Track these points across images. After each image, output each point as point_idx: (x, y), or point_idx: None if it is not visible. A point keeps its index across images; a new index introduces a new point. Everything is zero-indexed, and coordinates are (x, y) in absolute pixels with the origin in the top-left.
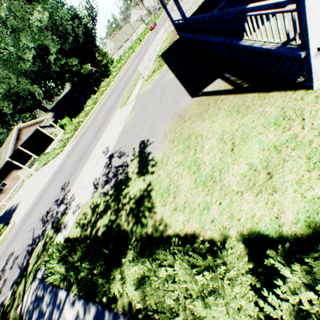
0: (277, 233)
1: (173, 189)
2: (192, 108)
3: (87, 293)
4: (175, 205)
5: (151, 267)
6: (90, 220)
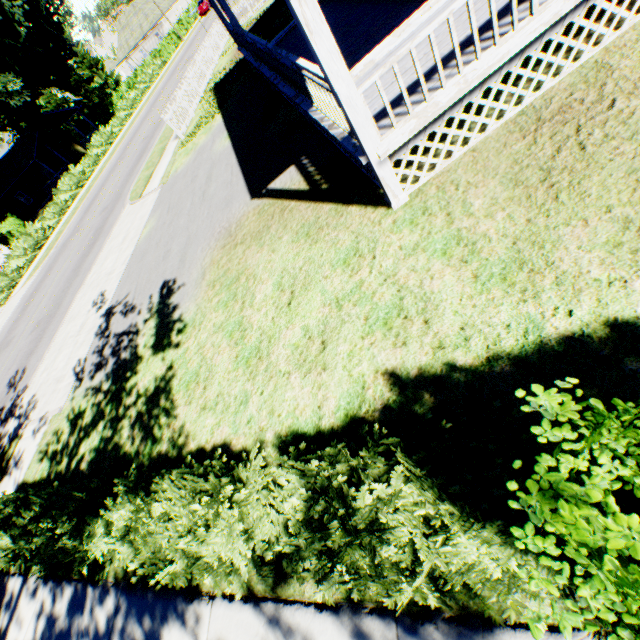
0: (316, 428)
1: (205, 374)
2: (250, 221)
3: (50, 568)
4: (205, 402)
5: (144, 506)
6: (68, 444)
